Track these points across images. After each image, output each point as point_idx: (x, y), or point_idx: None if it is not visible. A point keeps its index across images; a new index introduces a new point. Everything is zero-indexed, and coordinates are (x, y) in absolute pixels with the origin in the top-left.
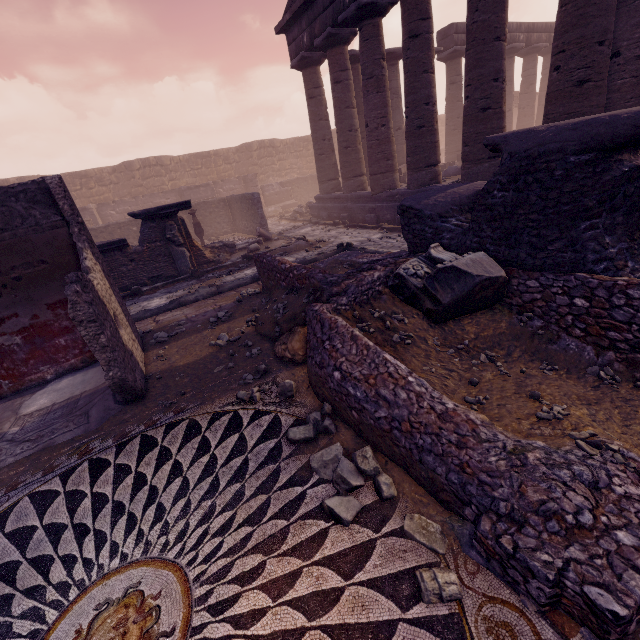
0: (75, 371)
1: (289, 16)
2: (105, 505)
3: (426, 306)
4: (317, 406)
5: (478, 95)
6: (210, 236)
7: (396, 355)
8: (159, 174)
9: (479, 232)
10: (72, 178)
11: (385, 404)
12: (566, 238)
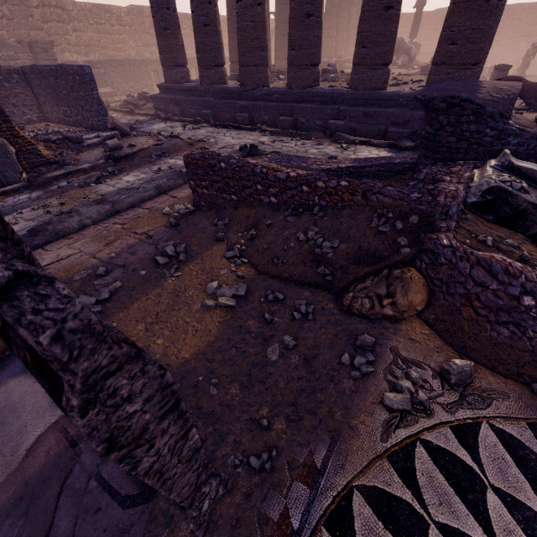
0: None
1: None
2: None
3: None
4: (519, 390)
5: None
6: None
7: None
8: None
9: None
10: None
11: None
12: None
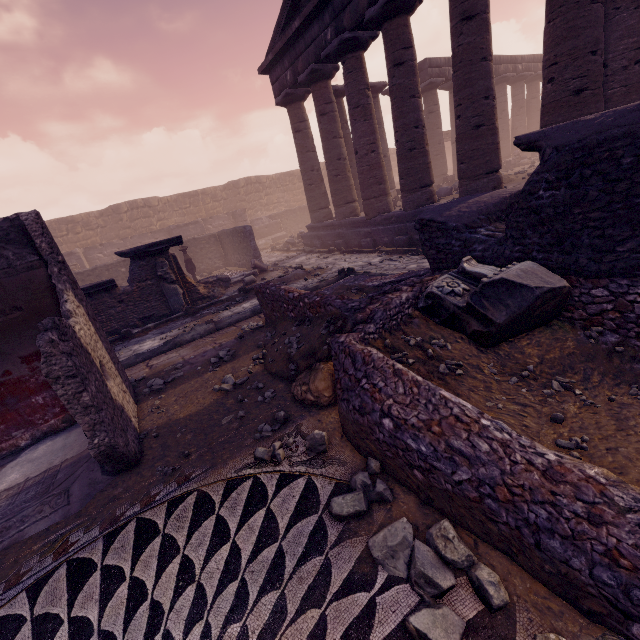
0: (55, 433)
1: (272, 57)
2: (88, 639)
3: (472, 328)
4: (359, 462)
5: (470, 113)
6: (202, 272)
7: (448, 390)
8: (147, 215)
9: (521, 239)
10: (58, 224)
11: (463, 461)
12: (639, 236)
